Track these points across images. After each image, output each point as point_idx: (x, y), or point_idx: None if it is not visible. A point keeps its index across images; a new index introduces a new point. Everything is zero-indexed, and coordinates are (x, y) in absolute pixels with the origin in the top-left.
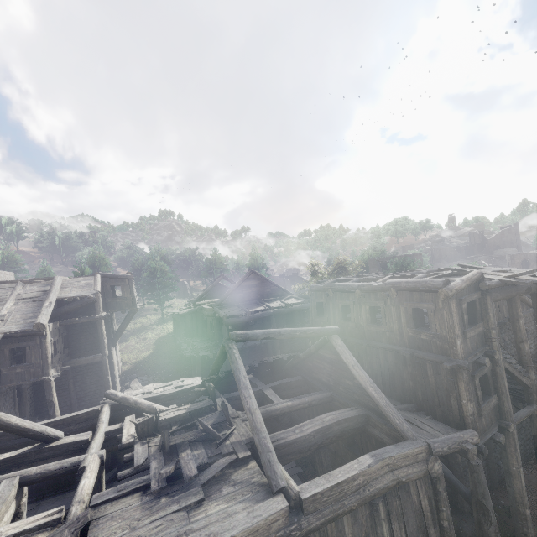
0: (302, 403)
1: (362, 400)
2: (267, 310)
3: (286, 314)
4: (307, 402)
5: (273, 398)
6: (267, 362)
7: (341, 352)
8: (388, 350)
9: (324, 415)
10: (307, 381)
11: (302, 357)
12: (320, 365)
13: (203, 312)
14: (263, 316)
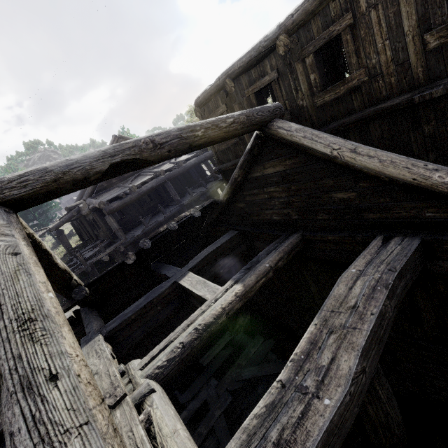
0: (261, 275)
1: (396, 215)
2: (156, 177)
3: (184, 180)
4: (270, 269)
5: (201, 292)
6: (168, 231)
7: (308, 140)
8: (373, 117)
9: (340, 288)
10: (245, 233)
11: (223, 200)
12: (260, 197)
13: (82, 213)
14: (155, 186)
